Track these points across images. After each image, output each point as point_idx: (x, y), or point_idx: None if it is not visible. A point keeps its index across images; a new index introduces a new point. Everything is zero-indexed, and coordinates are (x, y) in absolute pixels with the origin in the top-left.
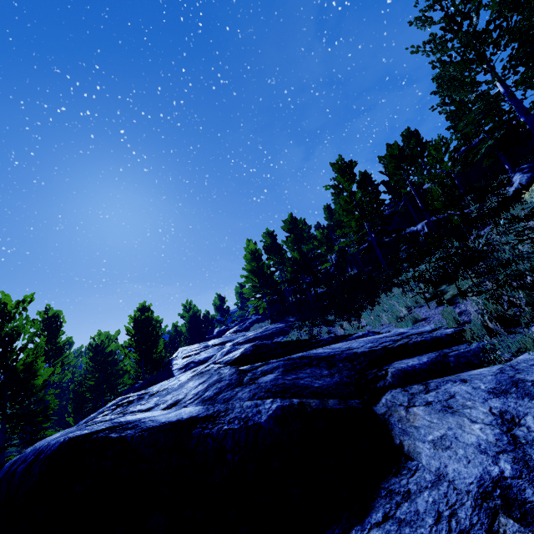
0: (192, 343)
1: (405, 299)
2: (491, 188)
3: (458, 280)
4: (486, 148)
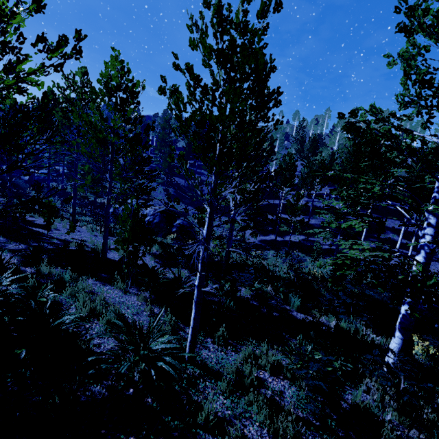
0: None
1: None
2: None
3: None
4: None
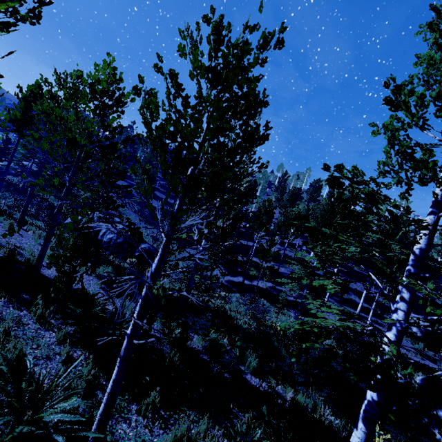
0: None
1: None
2: None
3: None
4: None
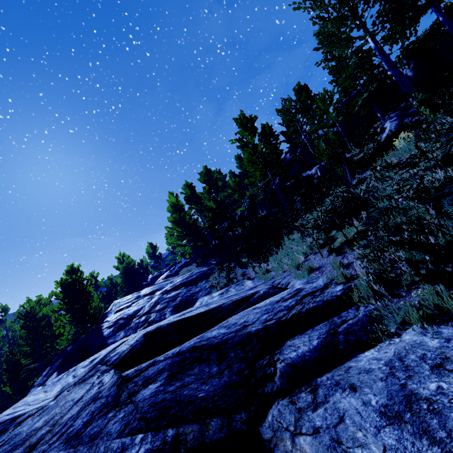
0: (128, 291)
1: (303, 245)
2: (368, 136)
3: (345, 226)
4: (362, 100)
